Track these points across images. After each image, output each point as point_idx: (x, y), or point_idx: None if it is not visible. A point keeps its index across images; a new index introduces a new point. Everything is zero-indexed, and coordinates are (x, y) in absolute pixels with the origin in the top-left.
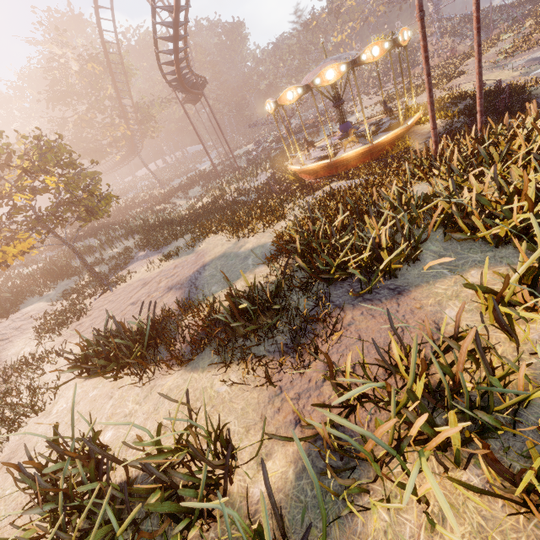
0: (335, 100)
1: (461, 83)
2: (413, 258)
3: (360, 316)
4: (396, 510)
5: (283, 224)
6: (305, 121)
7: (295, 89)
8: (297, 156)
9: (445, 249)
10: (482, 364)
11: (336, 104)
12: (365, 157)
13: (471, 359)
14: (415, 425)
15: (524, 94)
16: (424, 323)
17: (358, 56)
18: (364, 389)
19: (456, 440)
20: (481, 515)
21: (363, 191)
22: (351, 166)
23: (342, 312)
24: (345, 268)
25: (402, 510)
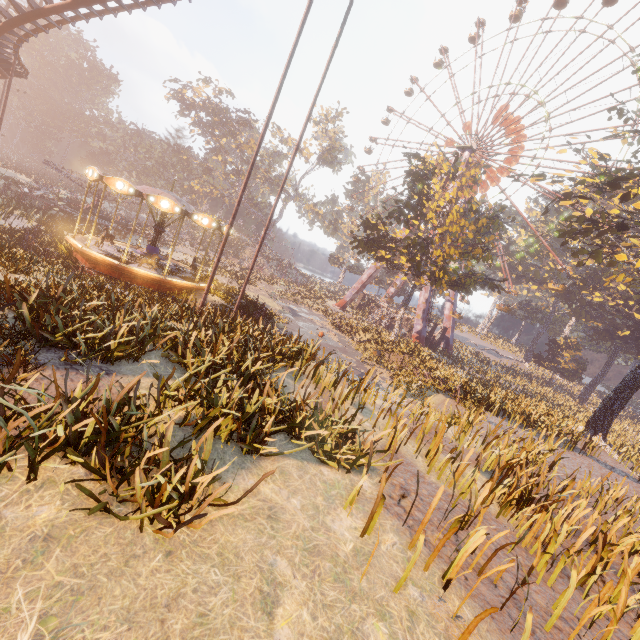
0: (158, 224)
1: (248, 289)
2: (135, 357)
3: (59, 377)
4: (0, 484)
5: (21, 278)
6: (119, 215)
7: (129, 186)
8: (86, 235)
9: (162, 364)
10: (132, 402)
11: (157, 227)
12: (154, 284)
13: (128, 404)
14: (66, 412)
15: (272, 321)
16: (113, 395)
17: (192, 213)
18: (38, 391)
19: (87, 435)
20: (72, 485)
21: (131, 302)
22: (136, 283)
23: (43, 369)
24: (71, 339)
25: (6, 484)
